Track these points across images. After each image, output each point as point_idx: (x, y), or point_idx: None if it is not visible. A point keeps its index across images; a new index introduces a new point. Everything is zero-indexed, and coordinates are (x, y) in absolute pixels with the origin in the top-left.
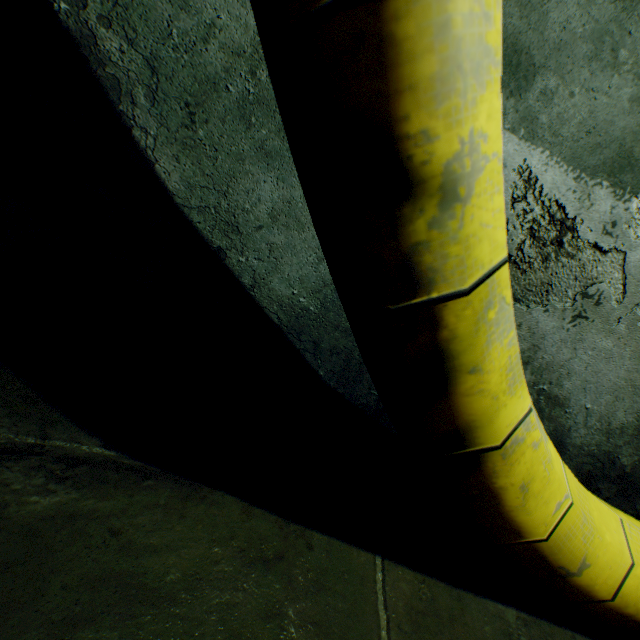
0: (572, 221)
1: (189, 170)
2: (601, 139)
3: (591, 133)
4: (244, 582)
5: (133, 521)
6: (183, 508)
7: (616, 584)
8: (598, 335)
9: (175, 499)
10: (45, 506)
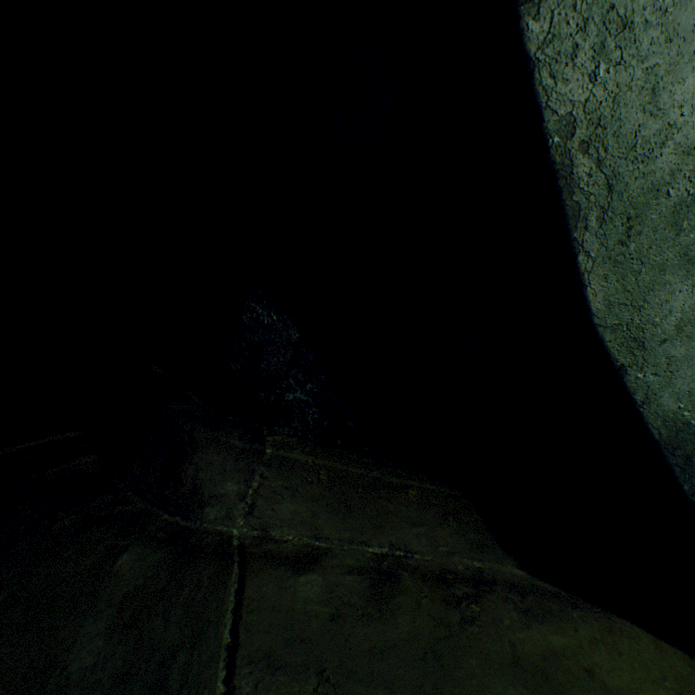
0: None
1: (611, 287)
2: None
3: None
4: None
5: (591, 659)
6: (614, 643)
7: None
8: None
9: (603, 632)
10: (532, 643)
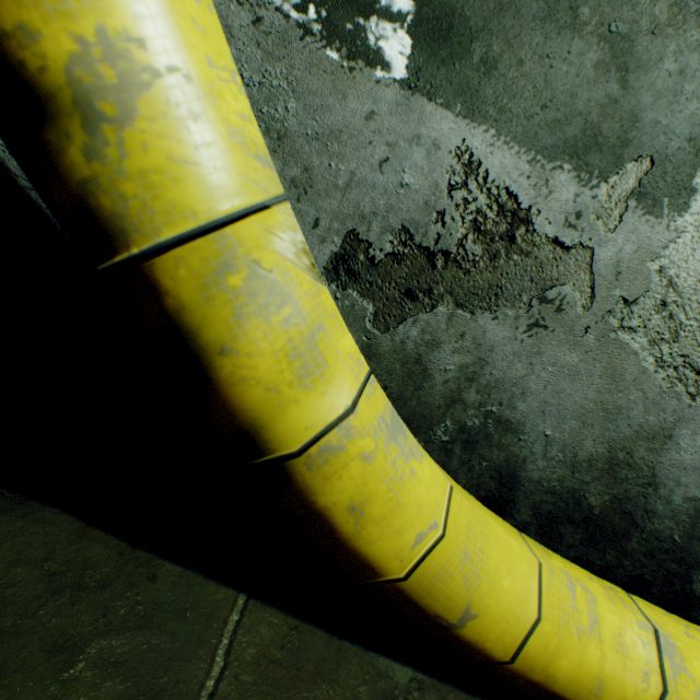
0: (526, 212)
1: None
2: (561, 114)
3: (548, 107)
4: (40, 609)
5: None
6: None
7: (517, 642)
8: (560, 348)
9: None
10: None
